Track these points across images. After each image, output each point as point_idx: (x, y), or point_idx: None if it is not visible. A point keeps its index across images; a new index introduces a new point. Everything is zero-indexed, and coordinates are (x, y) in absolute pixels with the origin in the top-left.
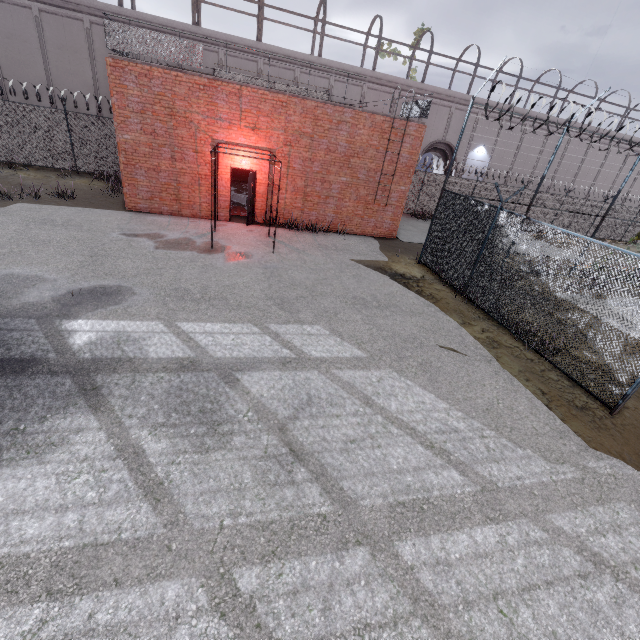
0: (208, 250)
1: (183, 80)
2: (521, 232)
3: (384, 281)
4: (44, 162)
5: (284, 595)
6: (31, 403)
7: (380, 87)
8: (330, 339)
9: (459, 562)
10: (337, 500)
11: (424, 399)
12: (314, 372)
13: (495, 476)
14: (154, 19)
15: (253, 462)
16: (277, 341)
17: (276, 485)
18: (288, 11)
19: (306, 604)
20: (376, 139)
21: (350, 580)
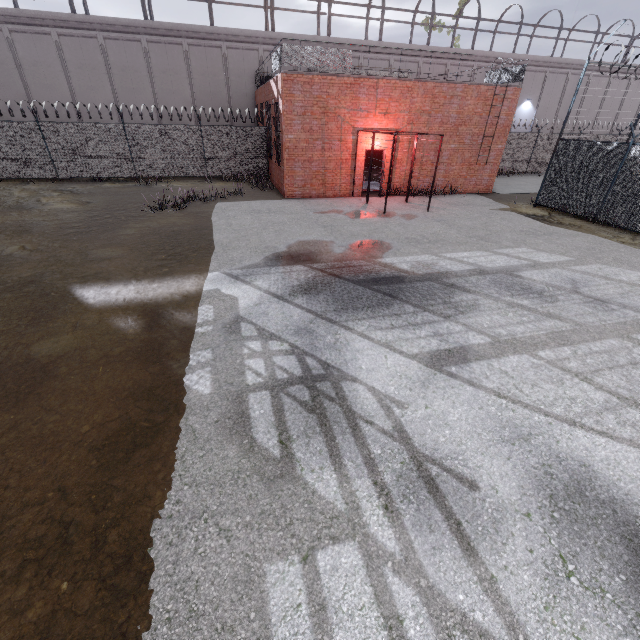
0: (384, 215)
1: (335, 82)
2: None
3: (526, 220)
4: (183, 173)
5: None
6: (433, 292)
7: (434, 60)
8: (541, 253)
9: None
10: None
11: (638, 275)
12: (556, 269)
13: None
14: (240, 32)
15: (582, 304)
16: (511, 257)
17: (607, 311)
18: (352, 4)
19: None
20: (480, 107)
21: None
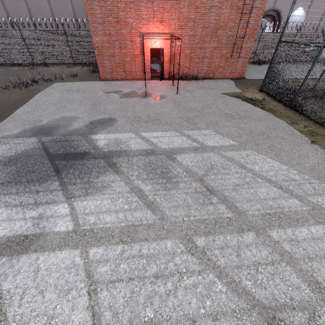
0: (144, 96)
1: None
2: None
3: (241, 103)
4: (59, 61)
5: (217, 249)
6: (91, 170)
7: None
8: (216, 136)
9: (303, 240)
10: (235, 211)
11: (273, 164)
12: (211, 153)
13: (320, 202)
14: None
15: (191, 194)
16: (189, 139)
17: (204, 204)
18: None
19: (228, 253)
20: (233, 14)
21: (247, 245)
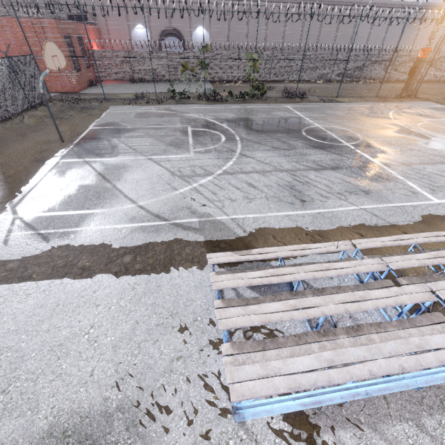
0: None
1: None
2: (0, 66)
3: None
4: None
5: None
6: None
7: None
8: None
9: None
10: None
11: None
12: None
13: None
14: None
15: None
16: None
17: None
18: None
19: None
20: (29, 33)
21: None
